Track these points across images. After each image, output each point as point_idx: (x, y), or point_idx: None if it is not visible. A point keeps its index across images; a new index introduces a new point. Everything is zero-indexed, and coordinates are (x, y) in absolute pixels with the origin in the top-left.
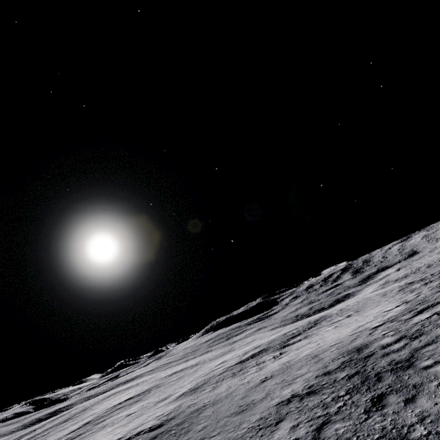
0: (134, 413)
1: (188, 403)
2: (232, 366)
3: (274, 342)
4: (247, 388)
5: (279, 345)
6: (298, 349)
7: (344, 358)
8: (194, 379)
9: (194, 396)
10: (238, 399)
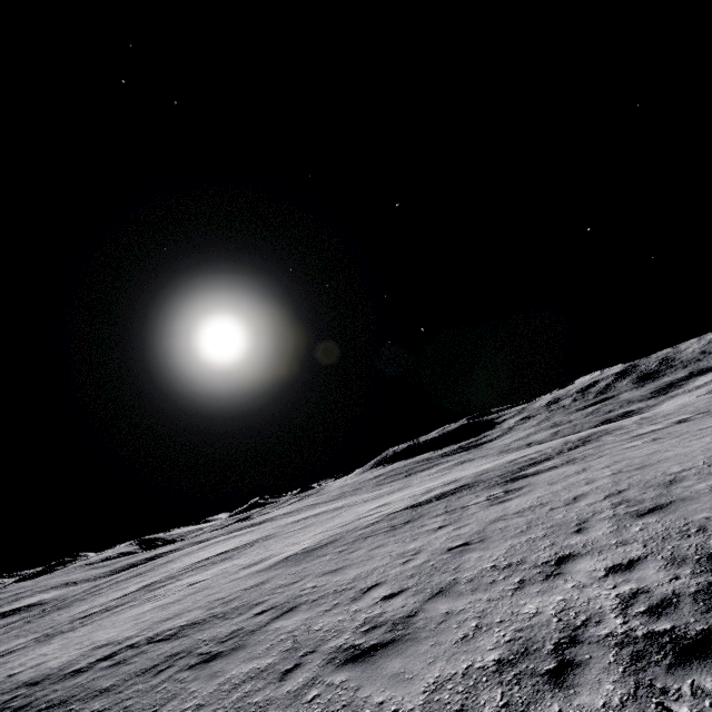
0: (201, 582)
1: (277, 581)
2: (395, 513)
3: (489, 473)
4: (411, 566)
5: (501, 477)
6: (556, 483)
7: None
8: (323, 532)
9: (299, 566)
10: (375, 599)
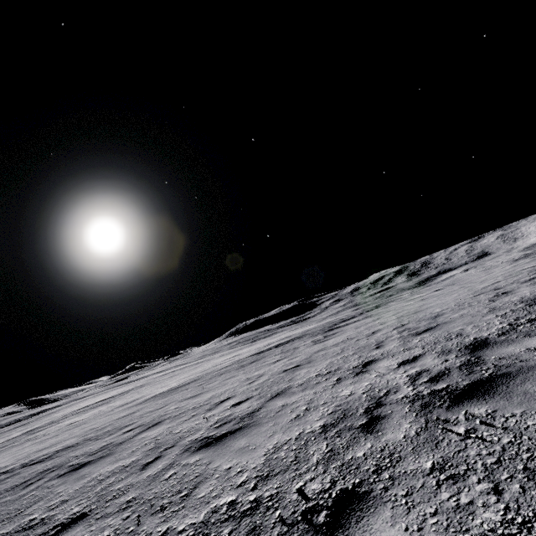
0: (79, 421)
1: (146, 409)
2: (244, 359)
3: (313, 329)
4: (255, 384)
5: (321, 330)
6: (359, 327)
7: (509, 317)
8: (186, 377)
9: (165, 398)
10: (227, 406)
